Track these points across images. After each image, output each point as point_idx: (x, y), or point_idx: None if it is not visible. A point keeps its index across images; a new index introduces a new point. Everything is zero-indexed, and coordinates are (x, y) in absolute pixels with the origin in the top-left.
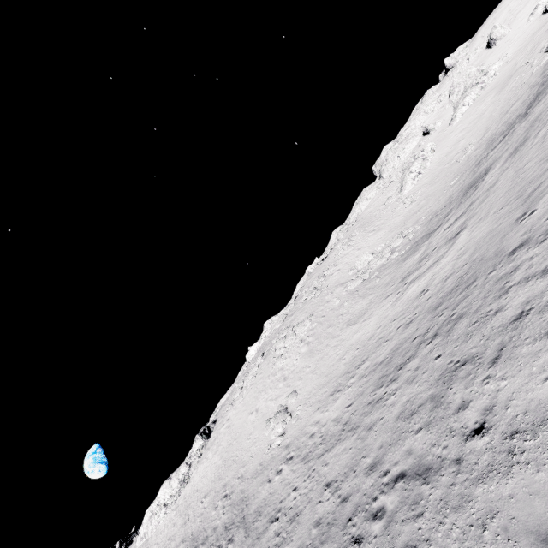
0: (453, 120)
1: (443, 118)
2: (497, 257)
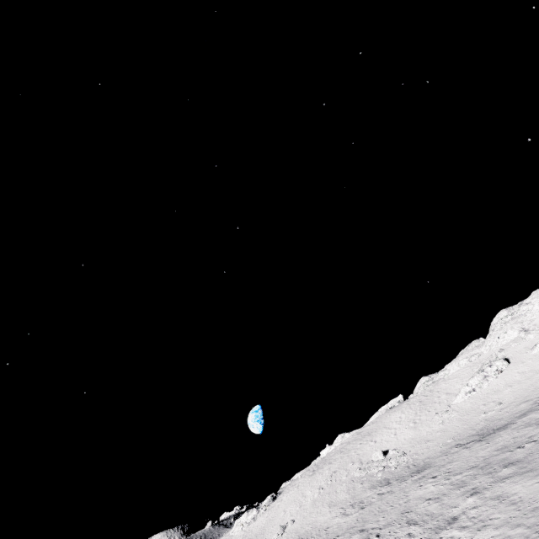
0: (534, 347)
1: None
2: None
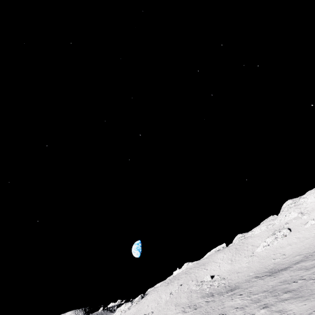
0: (306, 223)
1: (311, 213)
2: None
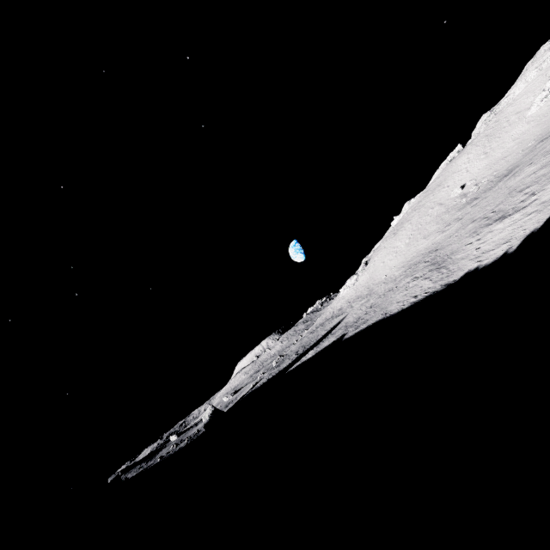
0: None
1: None
2: (436, 249)
